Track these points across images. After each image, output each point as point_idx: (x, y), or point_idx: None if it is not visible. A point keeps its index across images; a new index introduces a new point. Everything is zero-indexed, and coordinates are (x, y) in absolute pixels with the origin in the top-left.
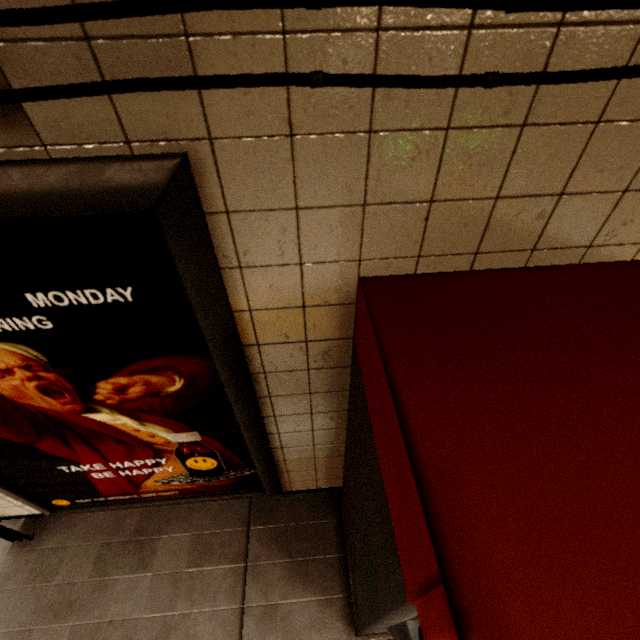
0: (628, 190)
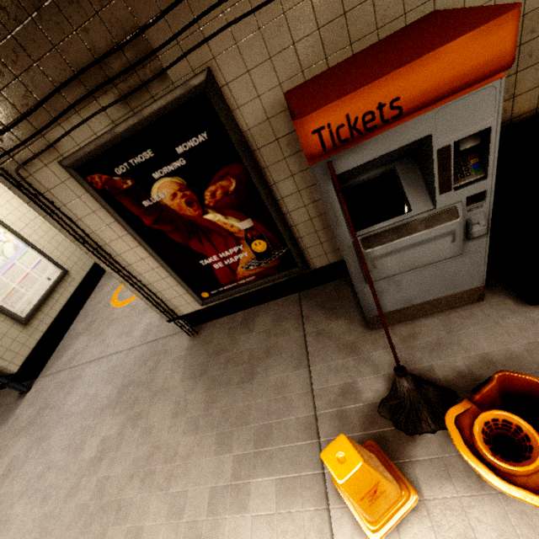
0: None
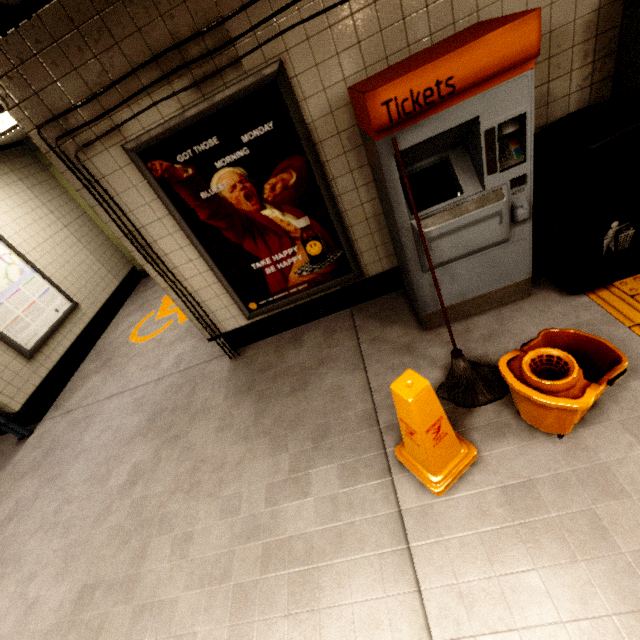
0: (428, 6)
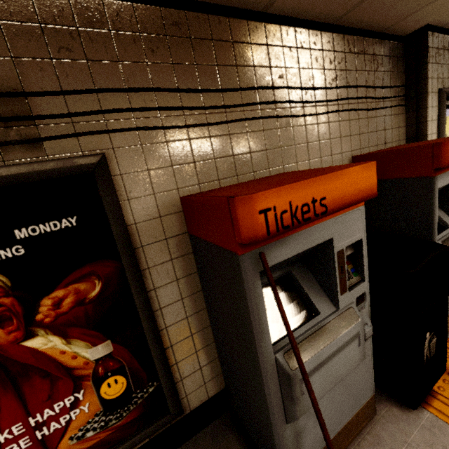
0: (251, 152)
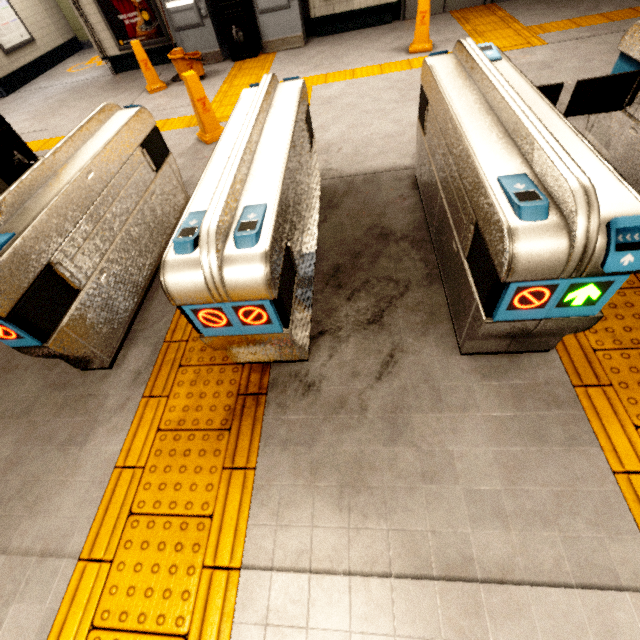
0: None
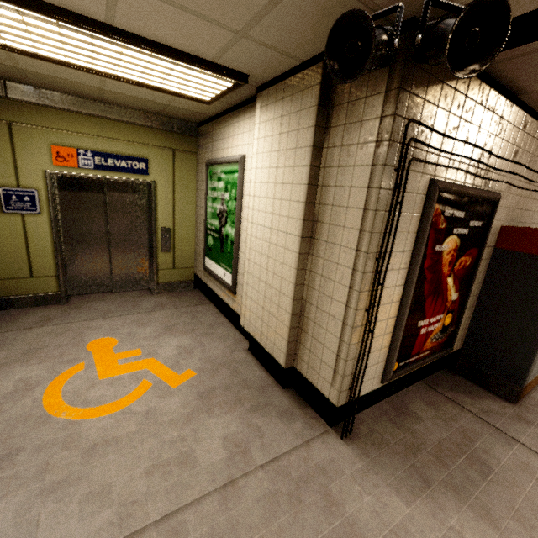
0: (525, 210)
